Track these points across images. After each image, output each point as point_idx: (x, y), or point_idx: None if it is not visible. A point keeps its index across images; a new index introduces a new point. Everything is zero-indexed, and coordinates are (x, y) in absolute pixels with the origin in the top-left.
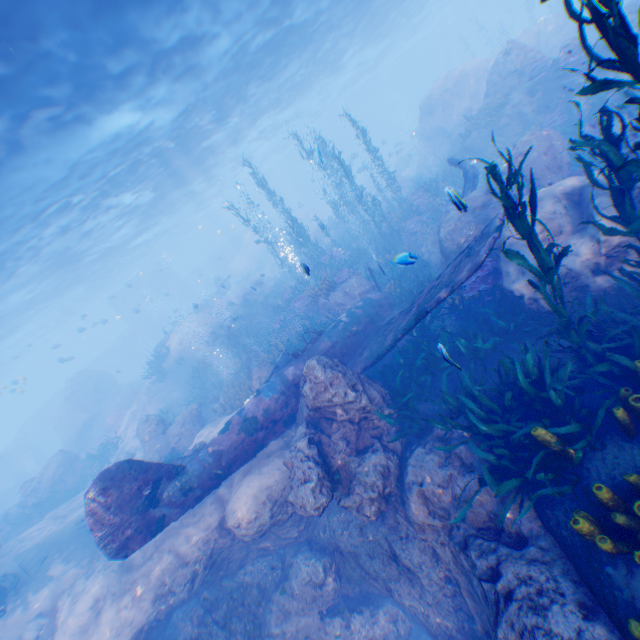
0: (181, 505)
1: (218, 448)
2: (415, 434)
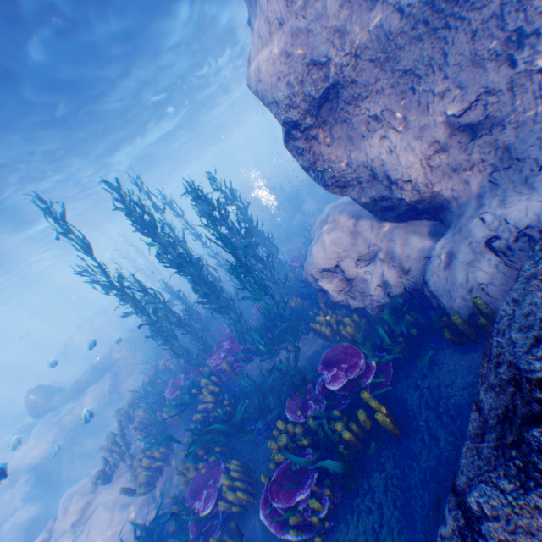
0: (62, 400)
1: (80, 379)
2: None
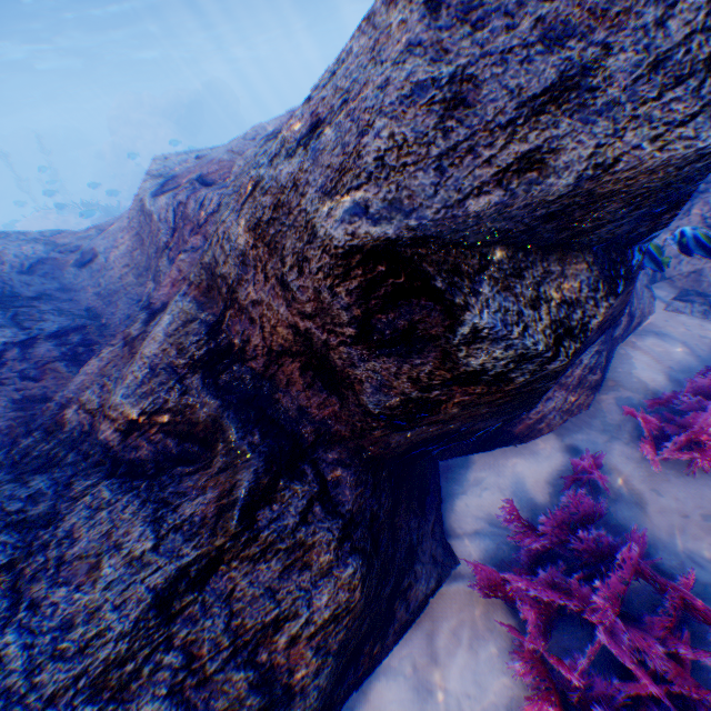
0: None
1: None
2: None
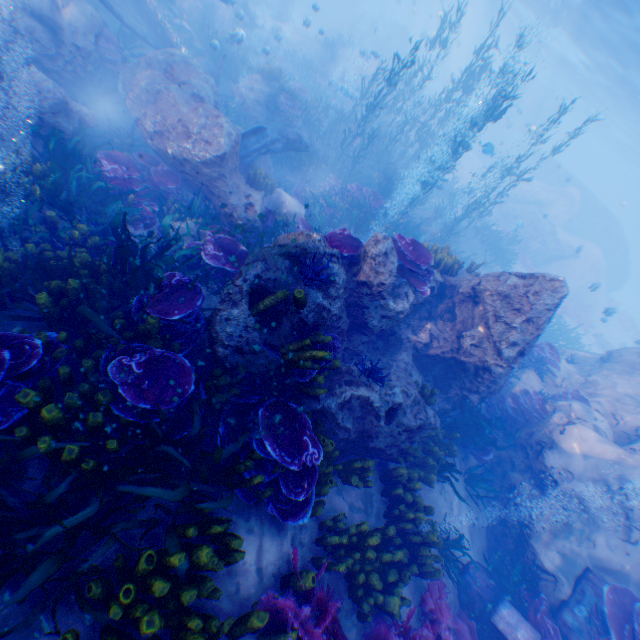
0: None
1: None
2: None
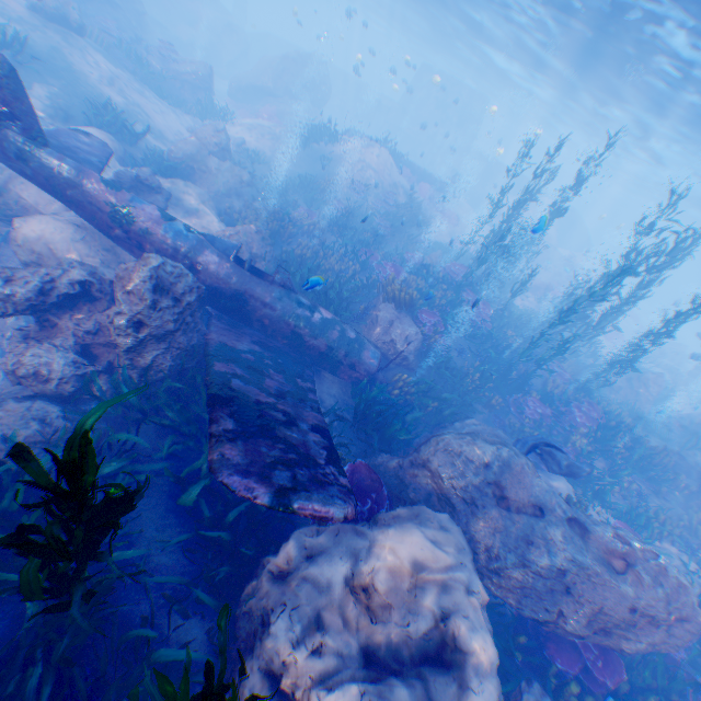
0: (8, 159)
1: (81, 184)
2: (119, 414)
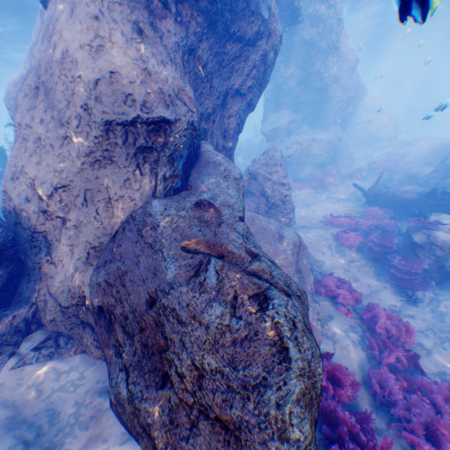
0: None
1: None
2: None
